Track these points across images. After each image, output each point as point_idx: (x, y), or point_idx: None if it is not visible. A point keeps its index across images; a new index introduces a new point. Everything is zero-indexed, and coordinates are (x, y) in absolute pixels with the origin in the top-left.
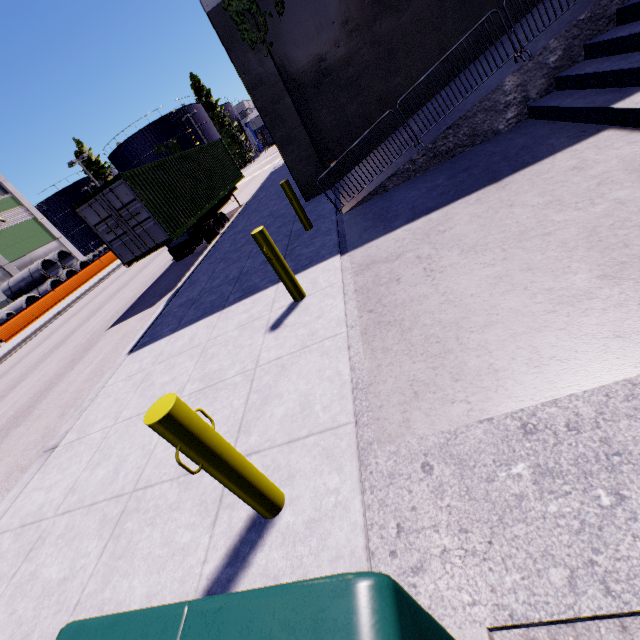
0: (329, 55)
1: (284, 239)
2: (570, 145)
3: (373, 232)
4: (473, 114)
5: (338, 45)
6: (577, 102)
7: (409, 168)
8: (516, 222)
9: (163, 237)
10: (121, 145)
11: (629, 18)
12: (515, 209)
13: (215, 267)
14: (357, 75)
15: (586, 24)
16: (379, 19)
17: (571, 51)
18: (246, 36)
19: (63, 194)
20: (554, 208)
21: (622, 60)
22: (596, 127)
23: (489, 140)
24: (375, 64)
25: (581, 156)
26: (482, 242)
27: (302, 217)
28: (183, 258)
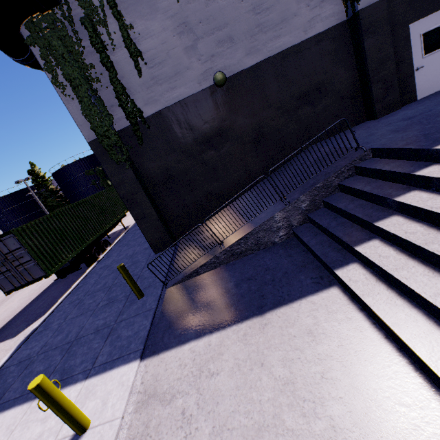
0: (173, 167)
1: (122, 301)
2: (312, 292)
3: (172, 335)
4: (256, 232)
5: (179, 163)
6: (318, 248)
7: (215, 261)
8: (259, 401)
9: (40, 274)
10: (62, 168)
11: (345, 191)
12: (263, 374)
13: (70, 311)
14: (192, 179)
15: (321, 189)
16: (205, 151)
17: (315, 202)
18: (113, 157)
19: (12, 195)
20: (288, 396)
21: (342, 226)
22: (329, 277)
23: (269, 248)
24: (204, 174)
25: (316, 315)
26: (230, 423)
27: (134, 290)
28: (66, 276)
